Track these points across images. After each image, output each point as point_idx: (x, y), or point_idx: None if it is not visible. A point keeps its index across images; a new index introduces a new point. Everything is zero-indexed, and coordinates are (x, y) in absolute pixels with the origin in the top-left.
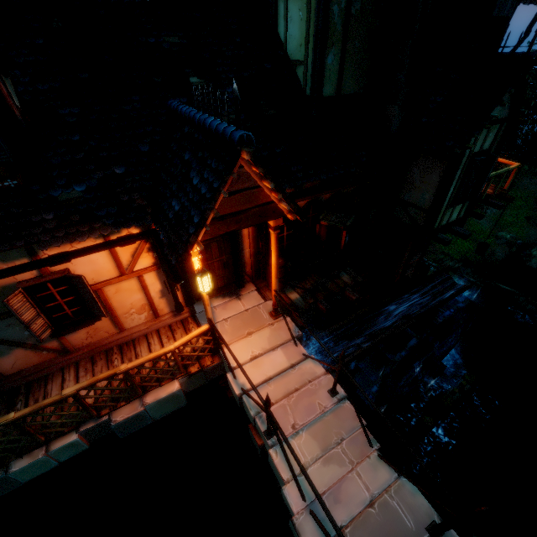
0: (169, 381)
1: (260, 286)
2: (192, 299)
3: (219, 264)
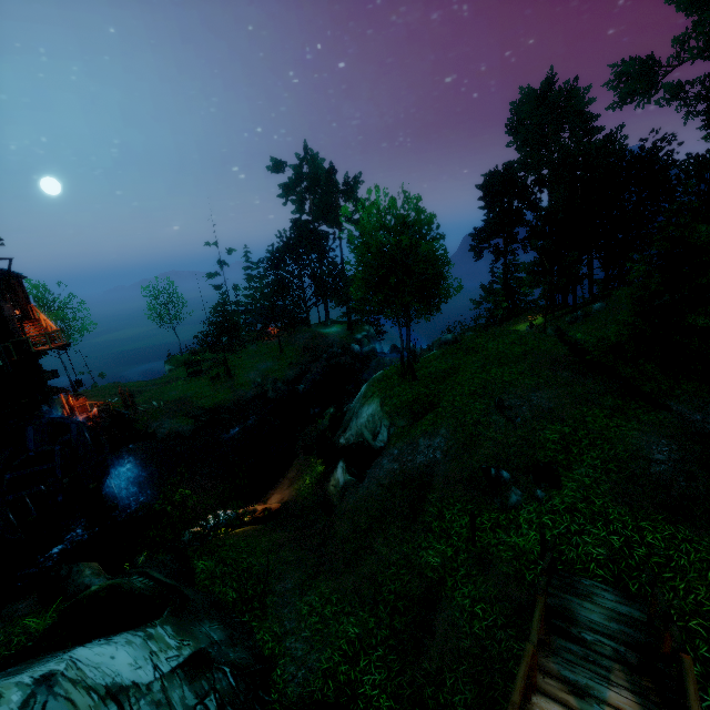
0: None
1: None
2: None
3: None
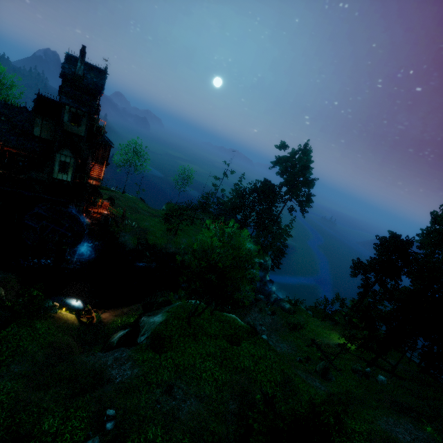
0: None
1: None
2: None
3: None
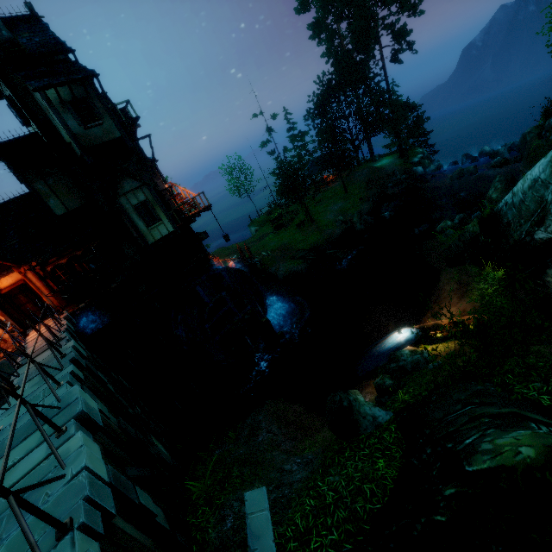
0: (1, 359)
1: (68, 309)
2: (25, 328)
3: (31, 305)
